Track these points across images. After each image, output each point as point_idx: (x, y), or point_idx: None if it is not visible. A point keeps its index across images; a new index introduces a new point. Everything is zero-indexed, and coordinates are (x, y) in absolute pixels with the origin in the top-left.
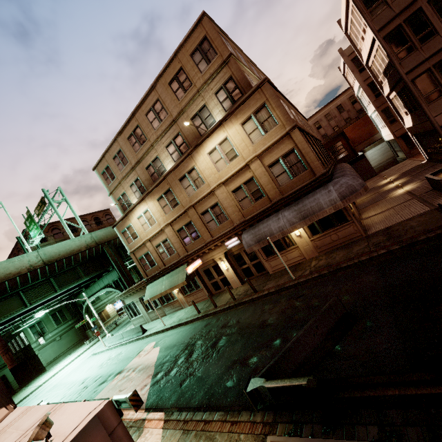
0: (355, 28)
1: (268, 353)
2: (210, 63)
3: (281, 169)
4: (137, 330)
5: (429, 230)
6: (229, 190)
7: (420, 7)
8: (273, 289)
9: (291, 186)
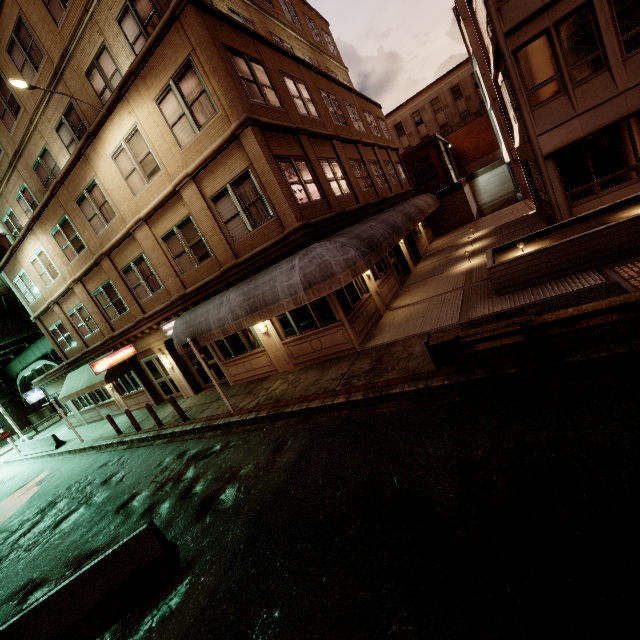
0: None
1: None
2: None
3: (232, 208)
4: (50, 441)
5: (417, 374)
6: (157, 236)
7: None
8: (202, 422)
9: (251, 245)
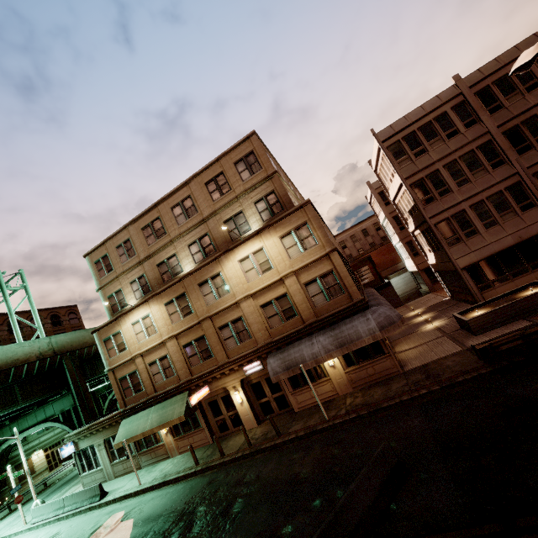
0: (384, 171)
1: (306, 518)
2: (254, 175)
3: (318, 289)
4: (93, 492)
5: (465, 371)
6: (257, 304)
7: (437, 169)
8: (302, 431)
9: (327, 309)
